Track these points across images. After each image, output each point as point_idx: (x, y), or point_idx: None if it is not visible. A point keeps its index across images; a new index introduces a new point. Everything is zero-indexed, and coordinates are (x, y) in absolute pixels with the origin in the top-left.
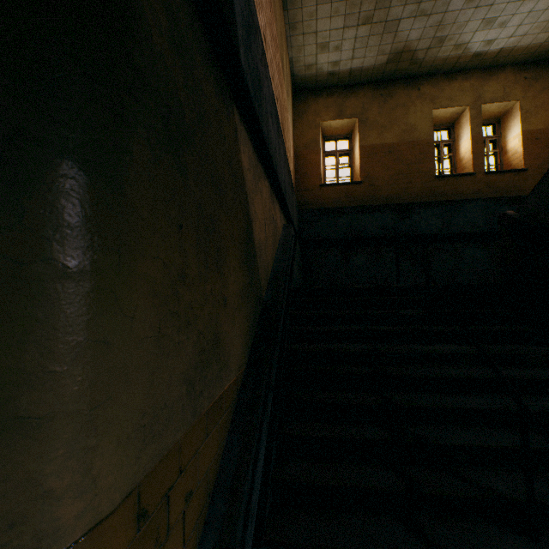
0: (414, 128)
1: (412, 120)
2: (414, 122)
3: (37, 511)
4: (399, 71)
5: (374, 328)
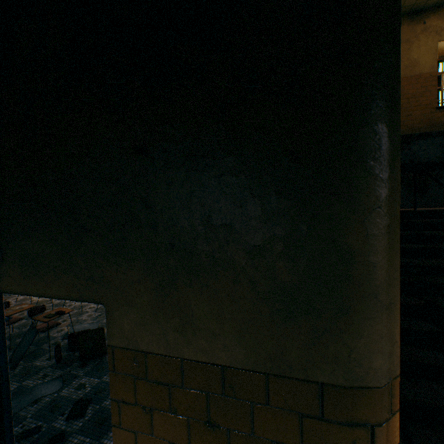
0: (417, 62)
1: (415, 55)
2: (417, 56)
3: (393, 351)
4: (405, 7)
5: (402, 245)
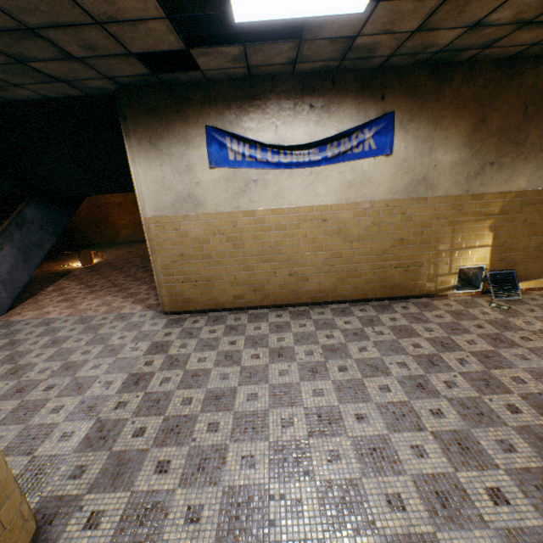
0: None
1: None
2: None
3: None
4: None
5: None
